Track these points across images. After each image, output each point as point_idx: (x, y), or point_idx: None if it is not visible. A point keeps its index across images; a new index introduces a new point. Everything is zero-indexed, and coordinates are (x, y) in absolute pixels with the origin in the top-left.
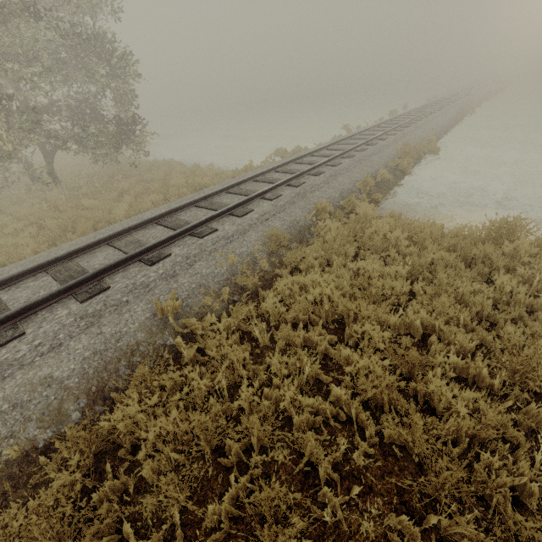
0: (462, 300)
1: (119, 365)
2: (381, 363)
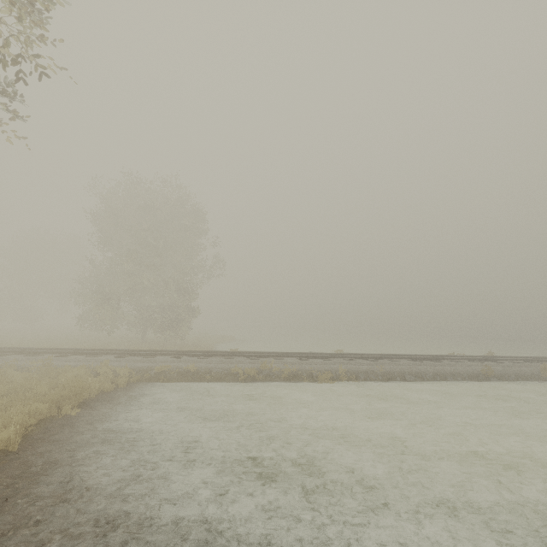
0: None
1: None
2: None
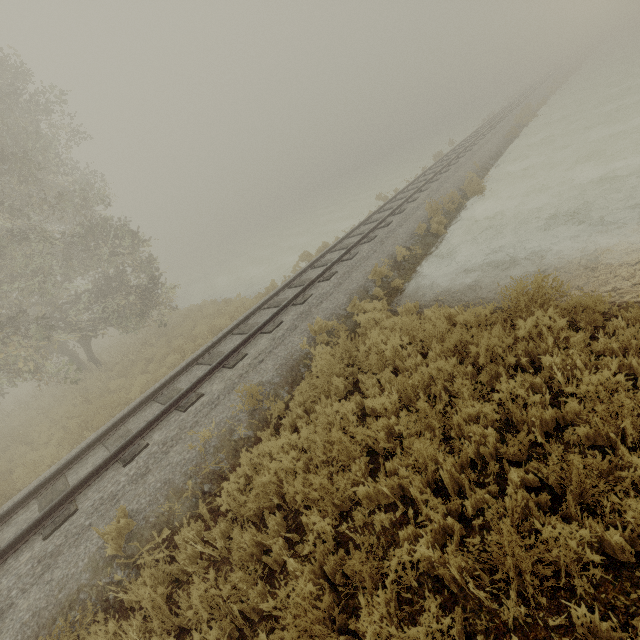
0: (462, 431)
1: (54, 627)
2: (307, 588)
